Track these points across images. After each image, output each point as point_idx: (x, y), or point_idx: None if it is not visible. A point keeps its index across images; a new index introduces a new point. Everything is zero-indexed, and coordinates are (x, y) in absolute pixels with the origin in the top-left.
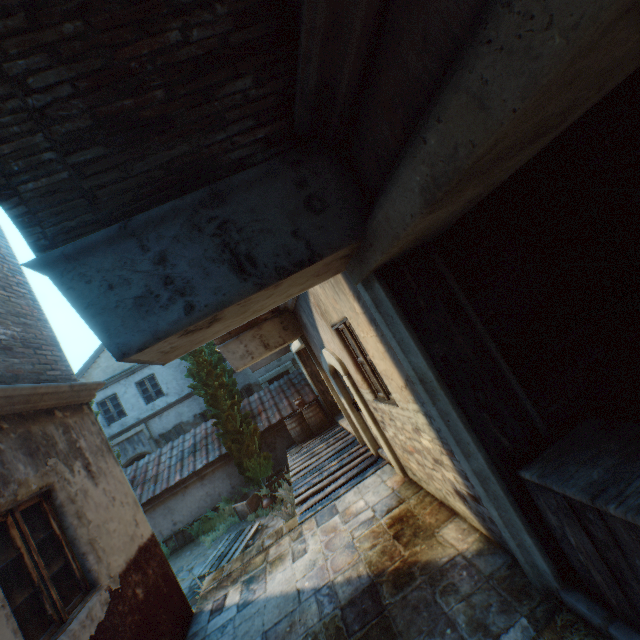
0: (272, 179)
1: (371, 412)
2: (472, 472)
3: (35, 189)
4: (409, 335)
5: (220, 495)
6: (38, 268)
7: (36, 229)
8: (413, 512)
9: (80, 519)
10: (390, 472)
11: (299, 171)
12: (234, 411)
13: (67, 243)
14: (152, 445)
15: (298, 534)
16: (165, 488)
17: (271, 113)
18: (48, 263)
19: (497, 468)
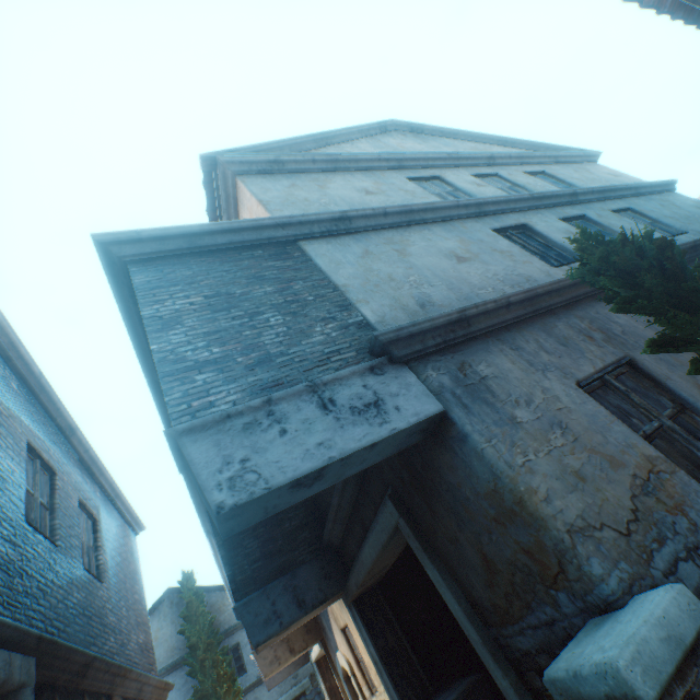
0: (313, 566)
1: None
2: None
3: (240, 578)
4: (367, 635)
5: None
6: (236, 608)
7: (237, 592)
8: None
9: None
10: None
11: (322, 562)
12: None
13: (245, 597)
14: None
15: None
16: None
17: (314, 541)
18: (239, 606)
19: None
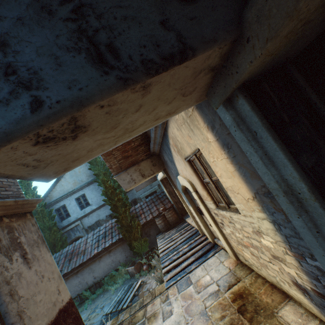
0: None
1: (212, 216)
2: None
3: None
4: (278, 147)
5: (119, 261)
6: None
7: None
8: (250, 290)
9: (12, 296)
10: (225, 255)
11: None
12: (126, 214)
13: None
14: (84, 232)
15: (165, 297)
16: (89, 258)
17: None
18: None
19: None
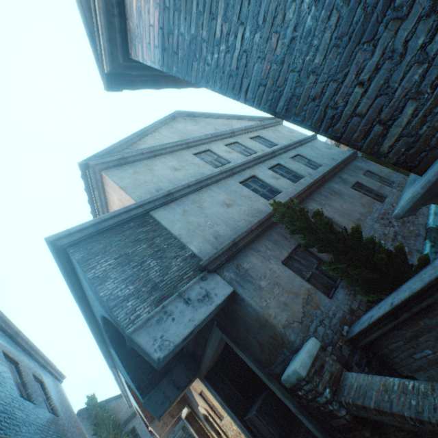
0: (180, 366)
1: (222, 429)
2: (238, 425)
3: (143, 385)
4: (214, 391)
5: None
6: (144, 402)
7: (143, 393)
8: None
9: None
10: None
11: (185, 362)
12: None
13: (148, 394)
14: None
15: None
16: None
17: (178, 353)
18: (146, 400)
19: (242, 420)
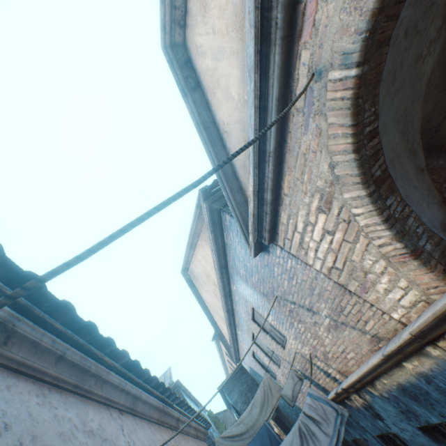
0: None
1: None
2: None
3: None
4: (279, 426)
5: None
6: None
7: None
8: None
9: None
10: None
11: None
12: None
13: None
14: None
15: None
16: None
17: None
18: None
19: None
